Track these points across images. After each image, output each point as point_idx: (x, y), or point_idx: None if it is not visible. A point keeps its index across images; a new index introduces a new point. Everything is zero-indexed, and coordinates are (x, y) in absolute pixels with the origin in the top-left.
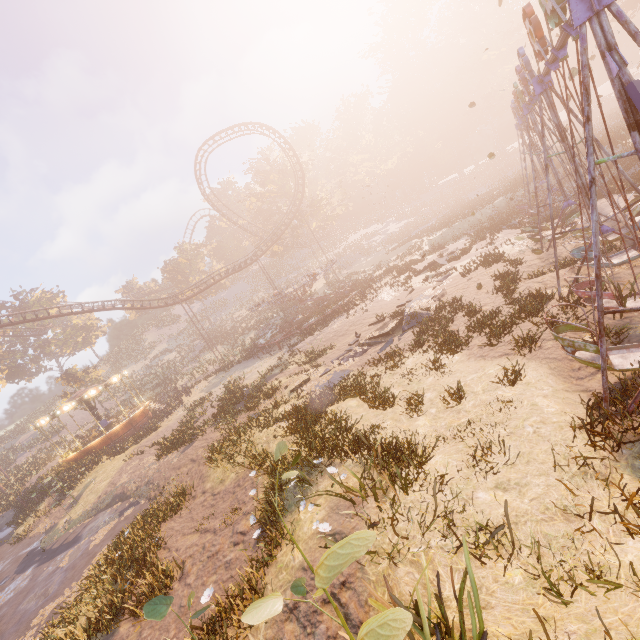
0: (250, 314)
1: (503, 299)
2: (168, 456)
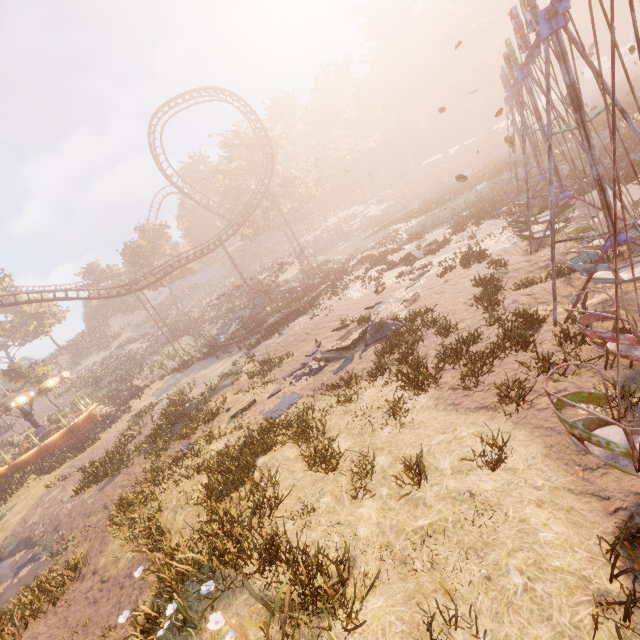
0: (220, 301)
1: (483, 315)
2: (86, 492)
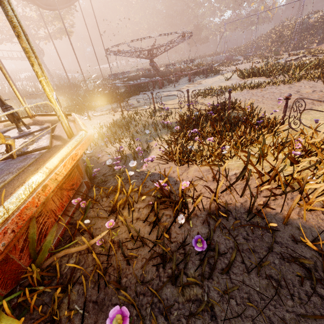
0: None
1: None
2: None
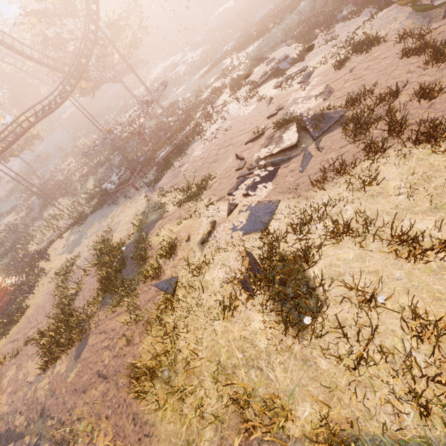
0: (80, 161)
1: None
2: (56, 364)
